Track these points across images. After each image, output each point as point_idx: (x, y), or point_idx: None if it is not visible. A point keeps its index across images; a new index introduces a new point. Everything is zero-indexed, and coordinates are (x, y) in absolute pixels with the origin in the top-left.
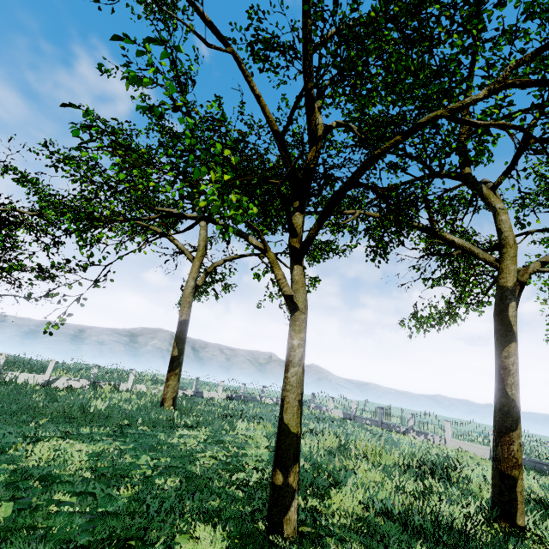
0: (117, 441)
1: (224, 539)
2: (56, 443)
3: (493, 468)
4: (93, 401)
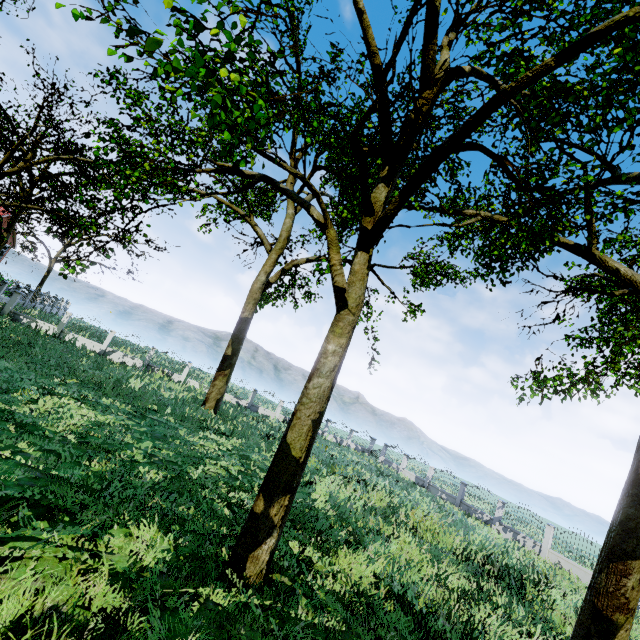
0: (132, 420)
1: (169, 551)
2: (66, 401)
3: (585, 600)
4: (132, 379)
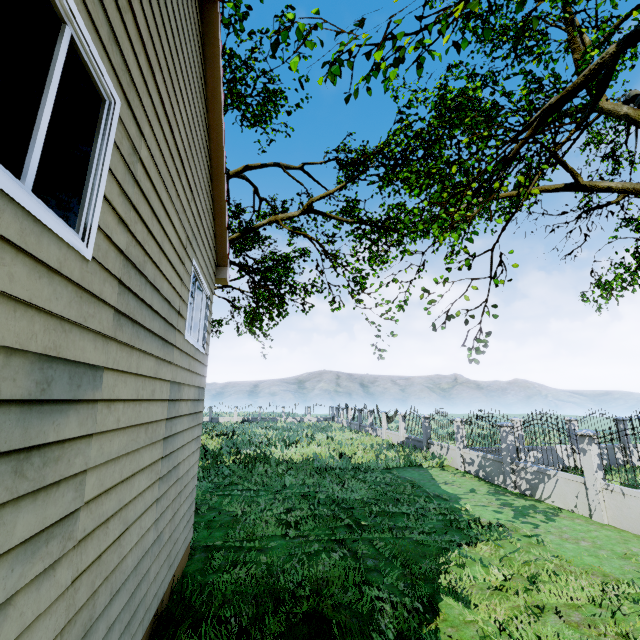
0: None
1: None
2: None
3: None
4: None
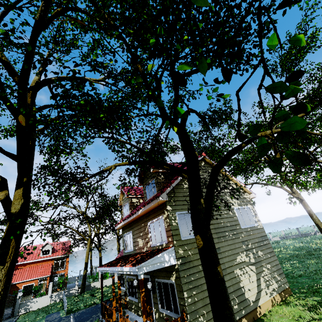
0: None
1: None
2: None
3: None
4: None
